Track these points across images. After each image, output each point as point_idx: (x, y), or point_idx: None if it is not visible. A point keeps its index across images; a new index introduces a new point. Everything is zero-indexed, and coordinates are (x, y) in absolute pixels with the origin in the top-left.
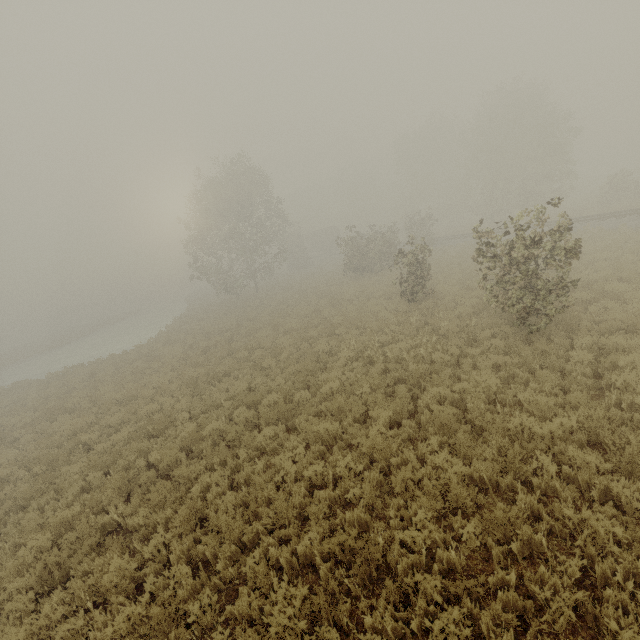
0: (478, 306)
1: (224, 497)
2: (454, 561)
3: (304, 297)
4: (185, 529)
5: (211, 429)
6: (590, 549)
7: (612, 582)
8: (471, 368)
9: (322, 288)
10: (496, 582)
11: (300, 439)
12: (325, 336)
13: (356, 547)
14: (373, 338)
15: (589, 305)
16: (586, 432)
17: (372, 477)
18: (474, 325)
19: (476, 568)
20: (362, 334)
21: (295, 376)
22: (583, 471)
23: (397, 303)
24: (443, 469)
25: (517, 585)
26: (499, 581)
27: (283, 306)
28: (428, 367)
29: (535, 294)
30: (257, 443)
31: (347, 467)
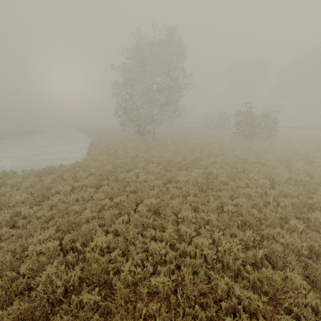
0: None
1: None
2: None
3: (225, 147)
4: None
5: None
6: None
7: None
8: None
9: (224, 142)
10: None
11: None
12: None
13: None
14: None
15: None
16: None
17: None
18: None
19: None
20: None
21: None
22: None
23: None
24: None
25: None
26: None
27: (214, 151)
28: None
29: None
30: None
31: None
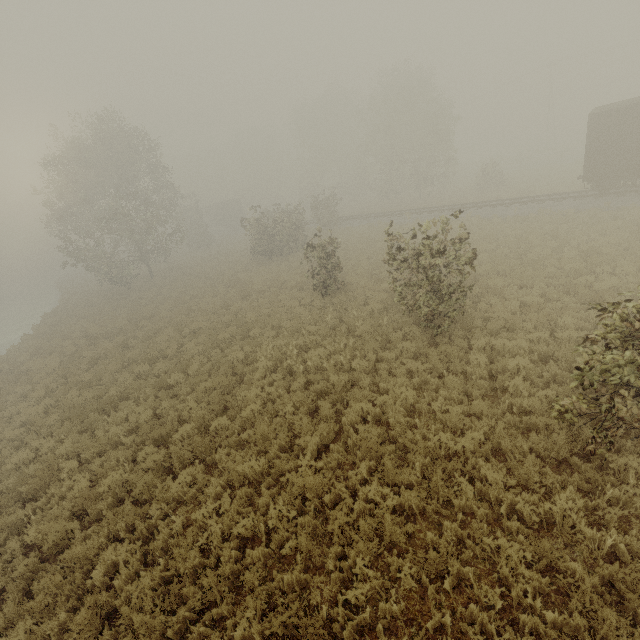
0: (387, 302)
1: (137, 575)
2: (395, 611)
3: (209, 286)
4: (88, 635)
5: (110, 482)
6: (506, 571)
7: (524, 601)
8: (388, 376)
9: (229, 274)
10: (434, 624)
11: (223, 480)
12: (238, 340)
13: (300, 623)
14: (291, 343)
15: (478, 300)
16: (490, 442)
17: (306, 522)
18: (386, 324)
19: (414, 609)
20: (278, 334)
21: (209, 394)
22: (492, 487)
23: (310, 295)
24: (374, 500)
25: (451, 620)
26: (436, 622)
27: (186, 298)
28: (348, 375)
29: (439, 298)
30: (172, 493)
31: (279, 515)
